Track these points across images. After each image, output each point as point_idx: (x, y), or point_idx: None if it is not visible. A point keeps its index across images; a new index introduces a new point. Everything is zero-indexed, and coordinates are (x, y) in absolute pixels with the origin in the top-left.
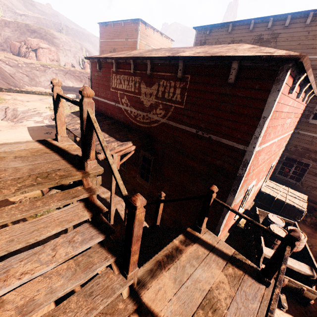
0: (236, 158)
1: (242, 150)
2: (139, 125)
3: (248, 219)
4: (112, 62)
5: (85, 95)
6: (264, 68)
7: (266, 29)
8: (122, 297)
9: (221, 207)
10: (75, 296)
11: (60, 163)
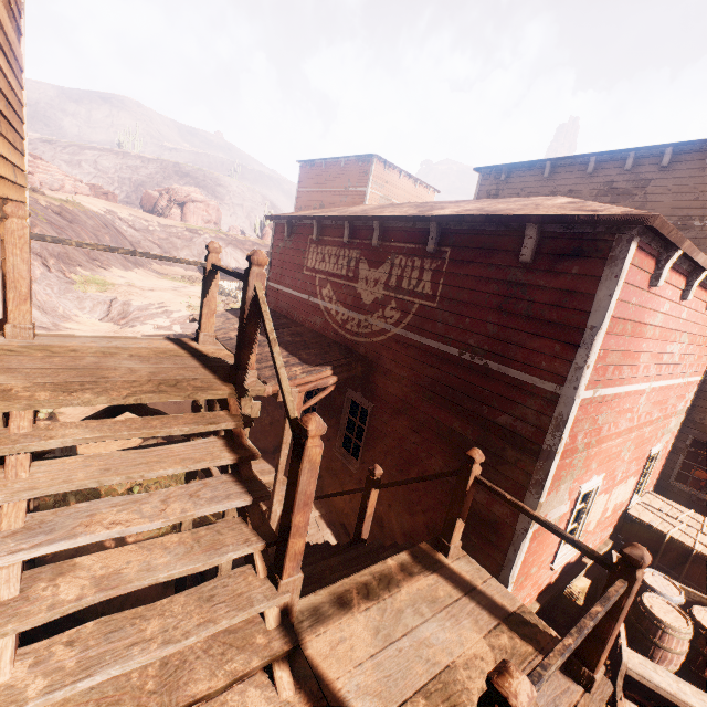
0: (539, 410)
1: (552, 394)
2: (350, 339)
3: (543, 521)
4: (313, 225)
5: (256, 262)
6: (586, 237)
7: (621, 172)
8: (264, 627)
9: (510, 523)
10: (183, 596)
11: (198, 371)
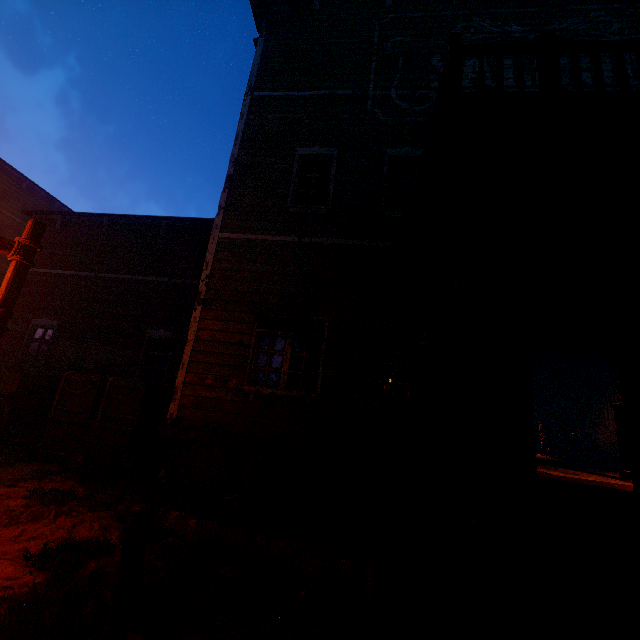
0: None
1: None
2: None
3: None
4: None
5: None
6: None
7: None
8: None
9: None
10: None
11: None
